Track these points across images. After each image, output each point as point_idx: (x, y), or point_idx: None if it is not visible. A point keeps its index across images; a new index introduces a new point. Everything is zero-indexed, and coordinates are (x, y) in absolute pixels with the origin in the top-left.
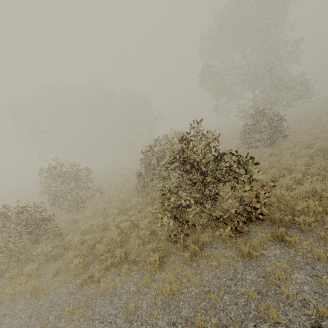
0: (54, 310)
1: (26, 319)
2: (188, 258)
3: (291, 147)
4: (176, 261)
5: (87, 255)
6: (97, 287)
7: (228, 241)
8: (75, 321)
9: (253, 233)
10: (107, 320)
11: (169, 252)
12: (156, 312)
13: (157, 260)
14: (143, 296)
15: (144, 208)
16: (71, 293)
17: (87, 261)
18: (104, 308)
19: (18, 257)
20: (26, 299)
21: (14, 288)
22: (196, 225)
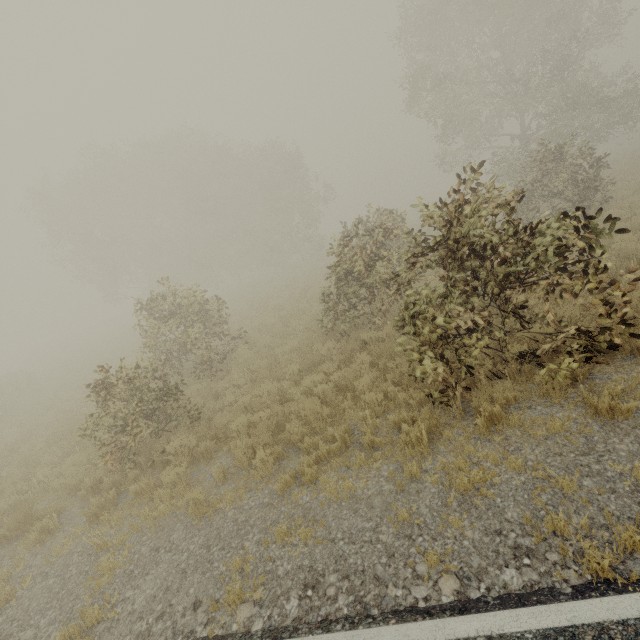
0: (248, 534)
1: (201, 550)
2: (483, 427)
3: (624, 220)
4: (457, 436)
5: (272, 444)
6: (316, 491)
7: (556, 393)
8: (297, 545)
9: (601, 376)
10: (362, 539)
11: (436, 423)
12: (457, 518)
13: (424, 436)
14: (416, 497)
15: (349, 359)
16: (268, 506)
17: (276, 453)
18: (346, 521)
19: (133, 461)
20: (185, 522)
21: (154, 507)
22: (475, 374)
